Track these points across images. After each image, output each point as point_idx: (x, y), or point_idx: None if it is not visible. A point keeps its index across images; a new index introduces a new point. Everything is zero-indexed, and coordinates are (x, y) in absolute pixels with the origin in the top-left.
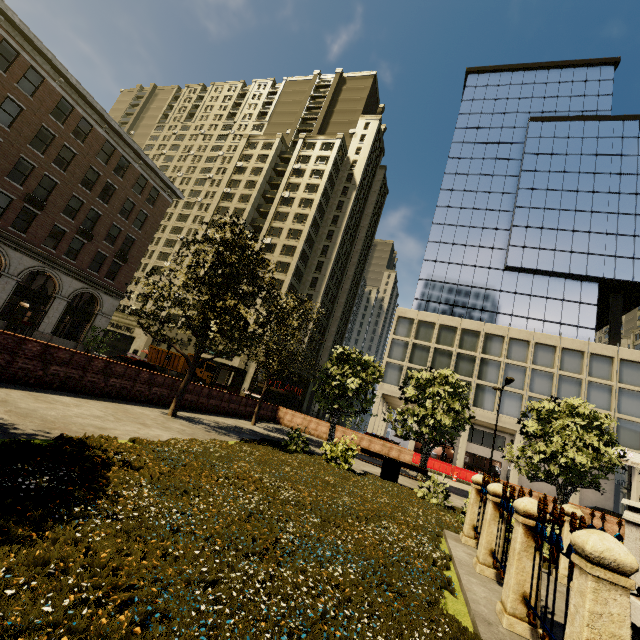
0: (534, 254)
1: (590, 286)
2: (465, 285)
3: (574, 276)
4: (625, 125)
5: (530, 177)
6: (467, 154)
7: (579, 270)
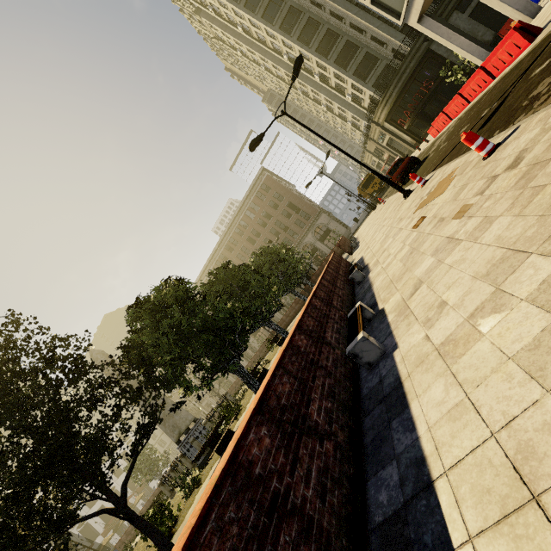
0: None
1: None
2: None
3: None
4: None
5: None
6: None
7: None
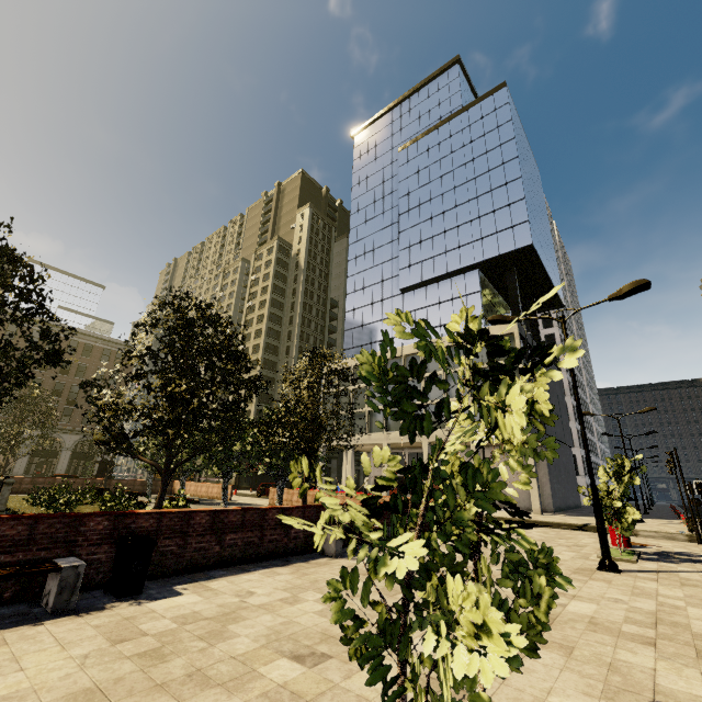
0: (418, 269)
1: (472, 275)
2: (377, 321)
3: (454, 273)
4: (470, 113)
5: (405, 201)
6: (363, 205)
7: (454, 266)
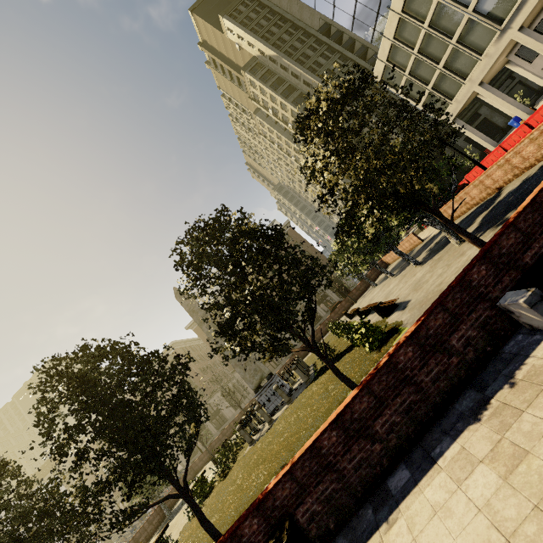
0: None
1: None
2: None
3: None
4: None
5: None
6: None
7: None
